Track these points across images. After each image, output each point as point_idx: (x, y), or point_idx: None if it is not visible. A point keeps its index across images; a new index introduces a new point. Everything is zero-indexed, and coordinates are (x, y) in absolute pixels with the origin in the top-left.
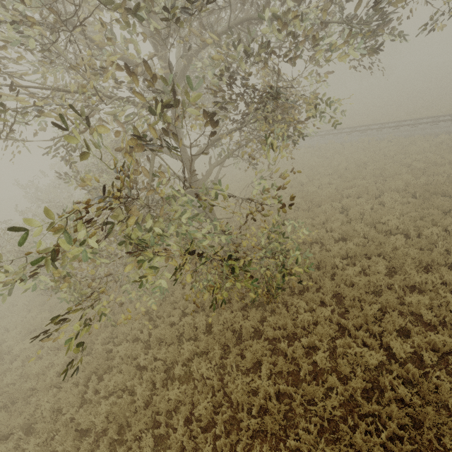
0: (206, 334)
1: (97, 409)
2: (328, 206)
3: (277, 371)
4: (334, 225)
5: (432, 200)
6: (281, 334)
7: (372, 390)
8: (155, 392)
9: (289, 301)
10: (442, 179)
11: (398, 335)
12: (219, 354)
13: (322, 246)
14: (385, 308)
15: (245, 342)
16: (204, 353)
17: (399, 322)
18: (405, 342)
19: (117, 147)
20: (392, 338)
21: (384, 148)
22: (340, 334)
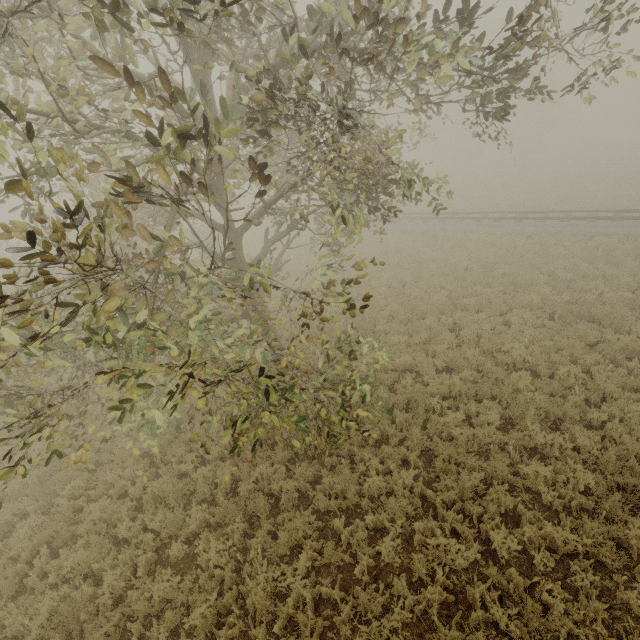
0: (230, 495)
1: (38, 605)
2: (435, 320)
3: (323, 563)
4: (438, 348)
5: (575, 325)
6: (338, 505)
7: (456, 605)
8: (134, 583)
9: (358, 456)
10: (591, 298)
11: (505, 520)
12: (241, 529)
13: (418, 377)
14: (492, 478)
15: (284, 513)
16: (221, 525)
17: (506, 502)
18: (512, 534)
19: (99, 205)
20: (494, 526)
21: (521, 246)
22: (423, 512)
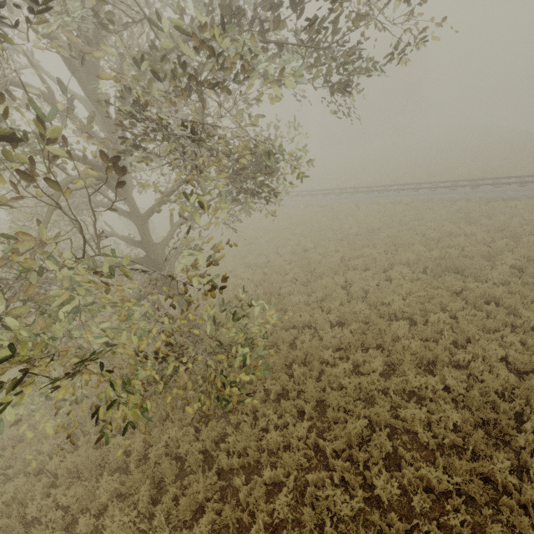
0: (142, 461)
1: None
2: (329, 280)
3: (223, 524)
4: (332, 305)
5: (444, 277)
6: (241, 462)
7: None
8: None
9: (260, 412)
10: (455, 253)
11: (388, 463)
12: (148, 496)
13: (316, 332)
14: (376, 423)
15: (190, 475)
16: (132, 493)
17: (387, 446)
18: (394, 476)
19: None
20: (377, 471)
21: (400, 213)
22: (317, 462)
